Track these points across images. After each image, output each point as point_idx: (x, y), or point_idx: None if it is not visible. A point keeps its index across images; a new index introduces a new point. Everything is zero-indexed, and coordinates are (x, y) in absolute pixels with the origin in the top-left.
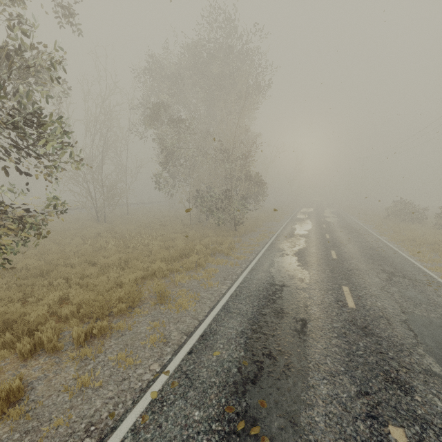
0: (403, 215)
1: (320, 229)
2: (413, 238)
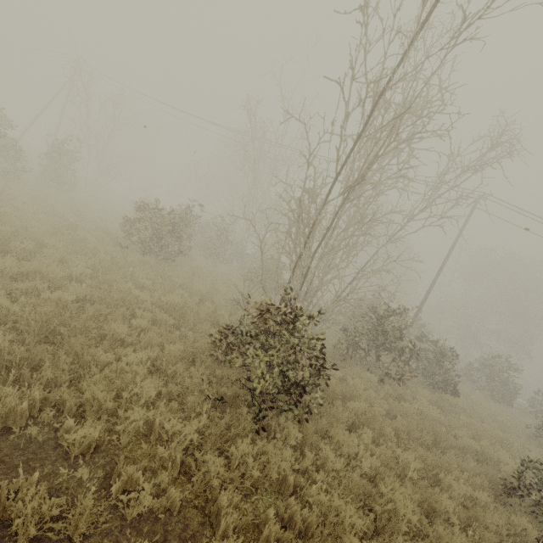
0: None
1: None
2: None
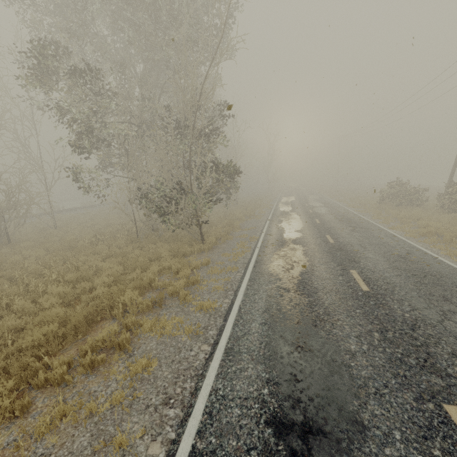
0: (400, 198)
1: (315, 227)
2: (434, 230)
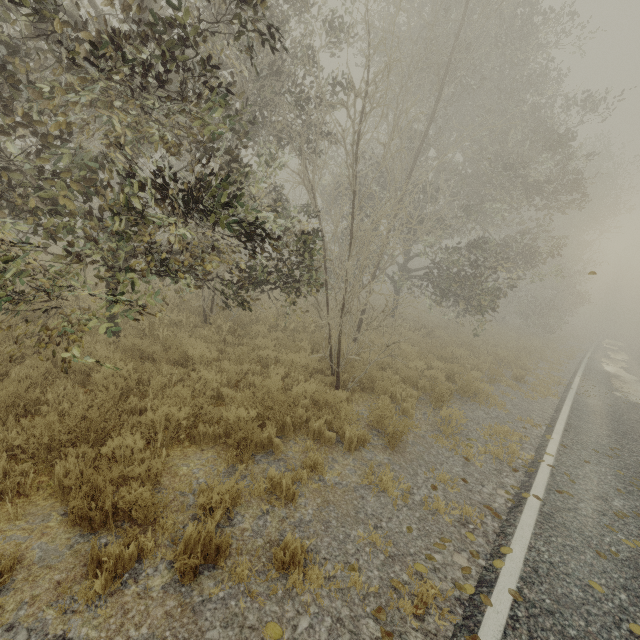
0: None
1: None
2: None
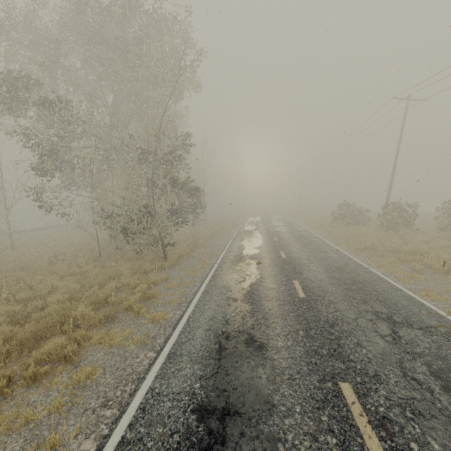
0: (348, 218)
1: (272, 244)
2: (371, 245)
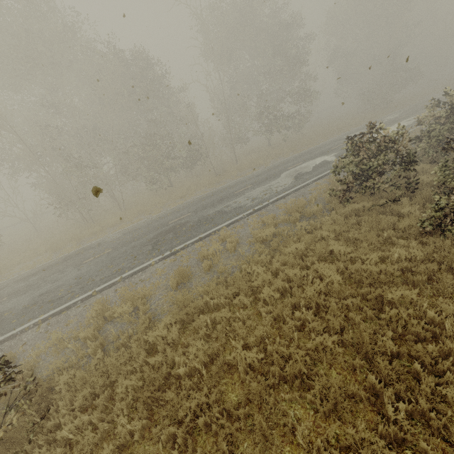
0: None
1: None
2: None
